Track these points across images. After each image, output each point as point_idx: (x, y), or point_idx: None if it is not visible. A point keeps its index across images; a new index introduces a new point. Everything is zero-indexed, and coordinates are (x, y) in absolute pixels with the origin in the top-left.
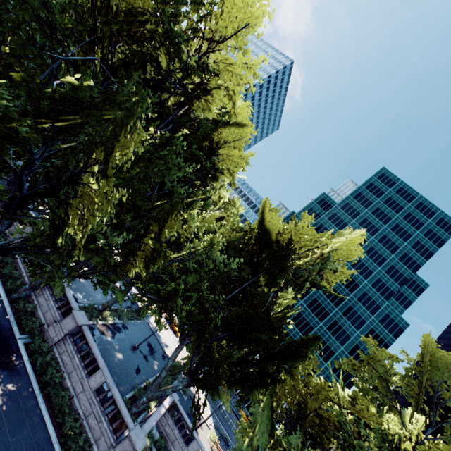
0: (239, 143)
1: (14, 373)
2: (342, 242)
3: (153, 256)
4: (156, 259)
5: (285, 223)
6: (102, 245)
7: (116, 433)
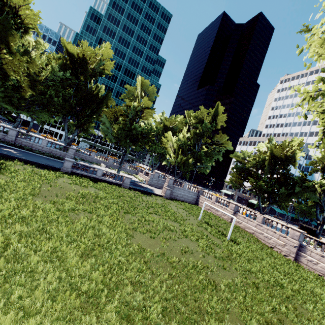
0: (28, 6)
1: (14, 149)
2: (103, 50)
3: (32, 84)
4: (35, 84)
5: (77, 48)
6: (8, 86)
7: (65, 151)
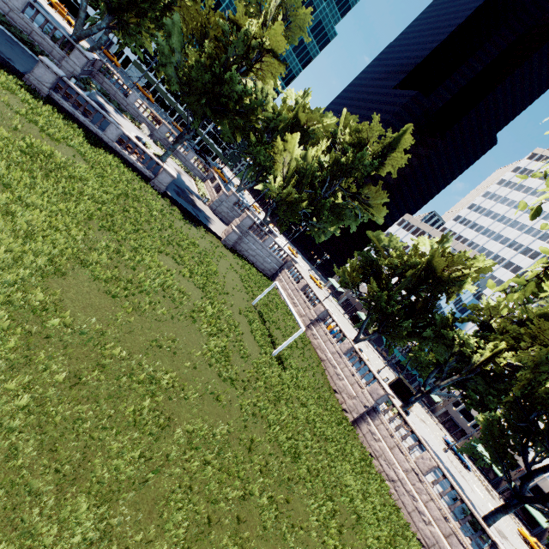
0: None
1: None
2: None
3: None
4: None
5: None
6: None
7: (64, 50)
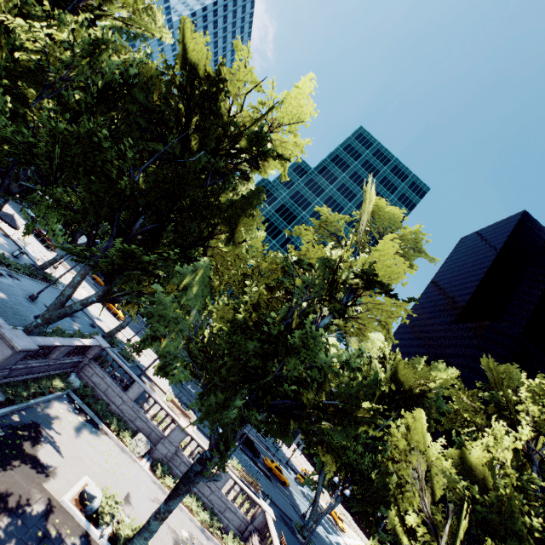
0: None
1: None
2: (289, 93)
3: None
4: None
5: None
6: None
7: None
